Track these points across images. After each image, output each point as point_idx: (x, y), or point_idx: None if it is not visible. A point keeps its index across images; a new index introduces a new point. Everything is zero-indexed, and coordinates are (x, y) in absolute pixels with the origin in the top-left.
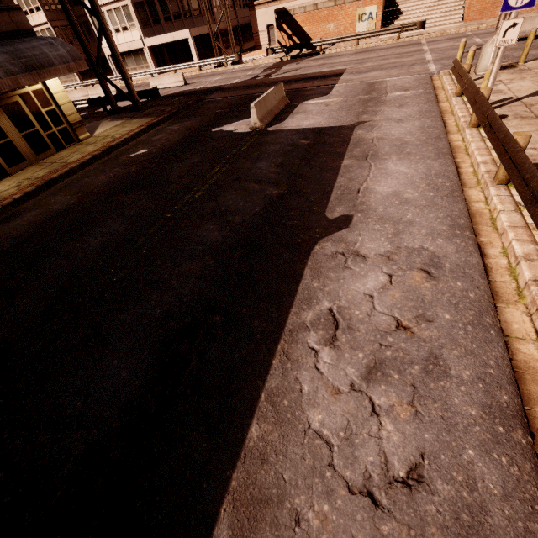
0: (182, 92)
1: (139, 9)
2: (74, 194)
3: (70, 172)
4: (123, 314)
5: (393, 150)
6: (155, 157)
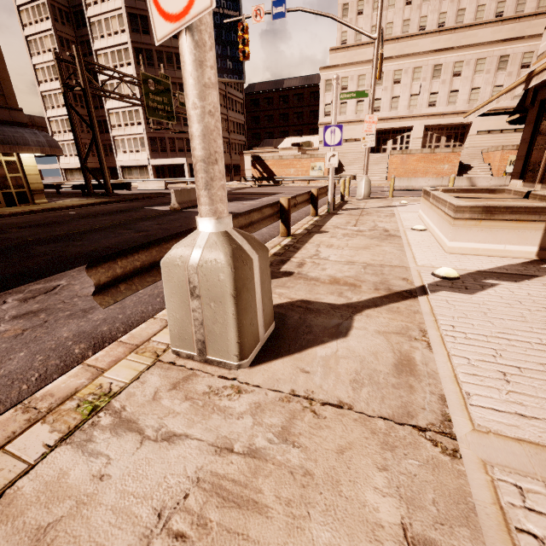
0: (158, 192)
1: (152, 141)
2: None
3: None
4: None
5: None
6: (78, 215)
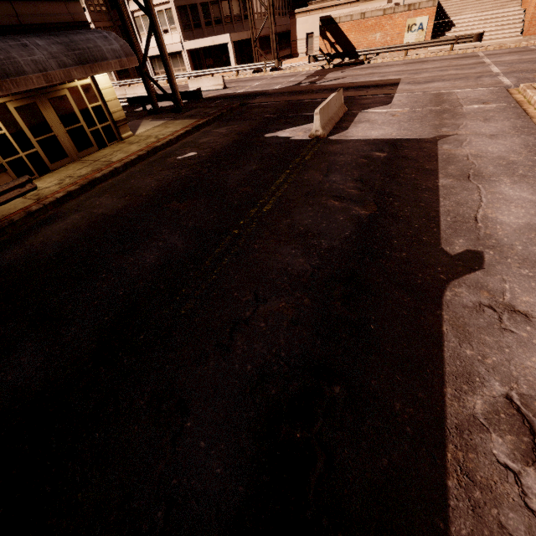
0: (223, 95)
1: (182, 13)
2: (121, 197)
3: (114, 172)
4: (202, 366)
5: (501, 170)
6: (207, 161)
